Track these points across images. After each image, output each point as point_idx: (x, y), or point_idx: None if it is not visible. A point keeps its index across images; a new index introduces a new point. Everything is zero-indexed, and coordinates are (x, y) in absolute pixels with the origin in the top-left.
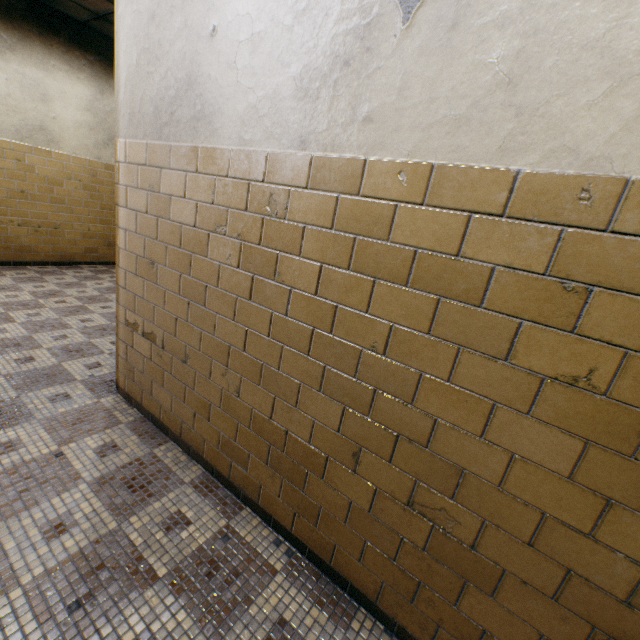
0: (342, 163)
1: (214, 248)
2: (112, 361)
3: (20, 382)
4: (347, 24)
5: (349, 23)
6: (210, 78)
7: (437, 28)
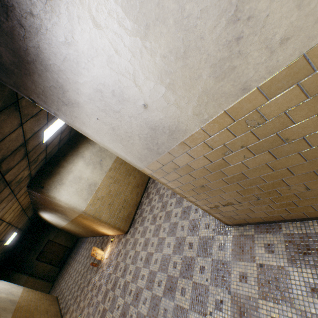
0: (284, 72)
1: (231, 160)
2: (207, 218)
3: (203, 254)
4: (220, 26)
5: (221, 25)
6: (161, 119)
7: None
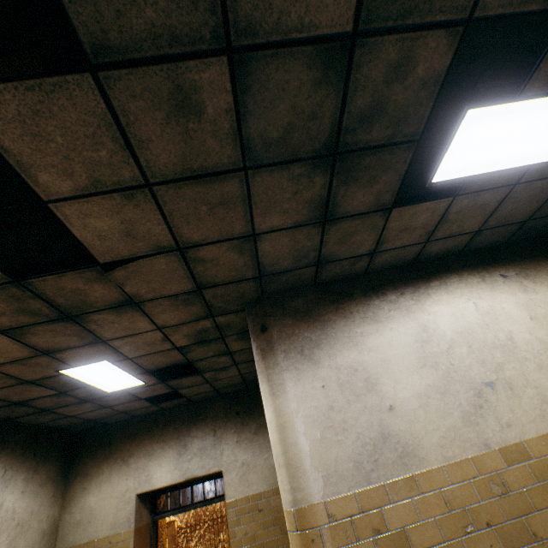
0: (513, 447)
1: None
2: None
3: None
4: (469, 393)
5: (470, 393)
6: (401, 430)
7: (506, 390)
